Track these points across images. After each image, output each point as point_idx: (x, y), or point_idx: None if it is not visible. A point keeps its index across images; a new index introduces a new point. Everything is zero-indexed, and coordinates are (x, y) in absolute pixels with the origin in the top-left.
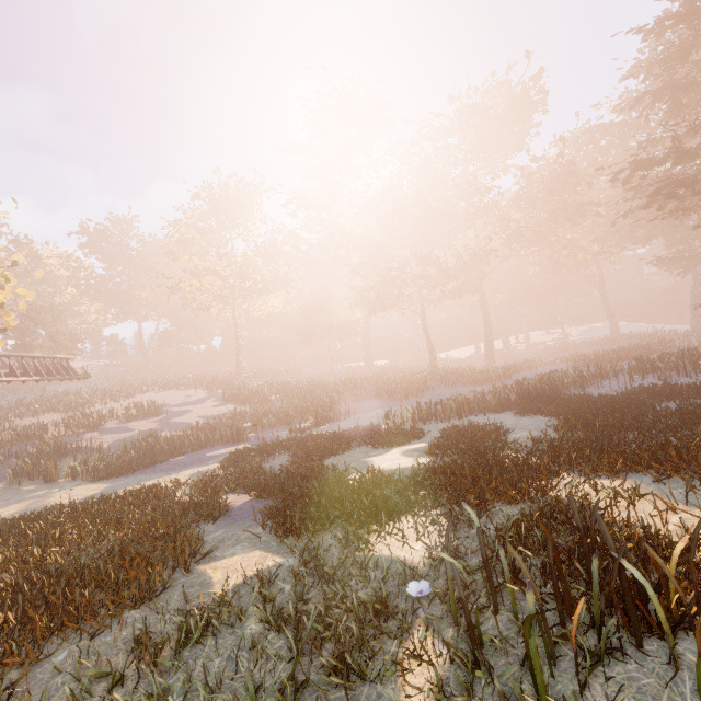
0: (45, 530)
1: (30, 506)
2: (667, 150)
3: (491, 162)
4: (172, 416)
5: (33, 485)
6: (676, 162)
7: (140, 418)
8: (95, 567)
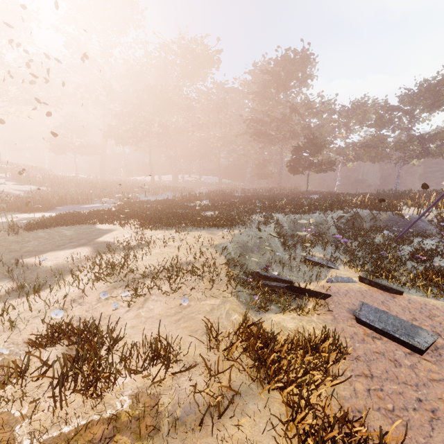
0: (114, 213)
1: (18, 218)
2: (260, 119)
3: (191, 82)
4: None
5: None
6: (262, 125)
7: None
8: (182, 212)
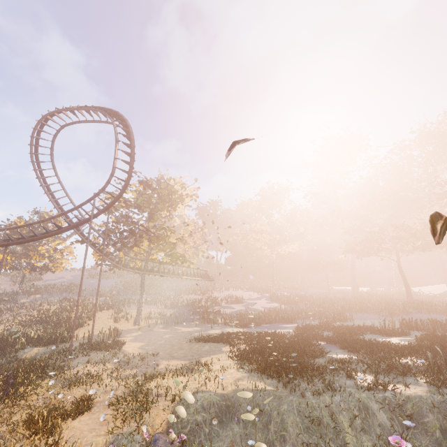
0: (253, 337)
1: (223, 331)
2: None
3: None
4: (249, 304)
5: (210, 324)
6: None
7: (234, 303)
8: (295, 346)
